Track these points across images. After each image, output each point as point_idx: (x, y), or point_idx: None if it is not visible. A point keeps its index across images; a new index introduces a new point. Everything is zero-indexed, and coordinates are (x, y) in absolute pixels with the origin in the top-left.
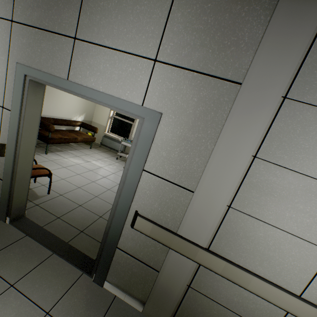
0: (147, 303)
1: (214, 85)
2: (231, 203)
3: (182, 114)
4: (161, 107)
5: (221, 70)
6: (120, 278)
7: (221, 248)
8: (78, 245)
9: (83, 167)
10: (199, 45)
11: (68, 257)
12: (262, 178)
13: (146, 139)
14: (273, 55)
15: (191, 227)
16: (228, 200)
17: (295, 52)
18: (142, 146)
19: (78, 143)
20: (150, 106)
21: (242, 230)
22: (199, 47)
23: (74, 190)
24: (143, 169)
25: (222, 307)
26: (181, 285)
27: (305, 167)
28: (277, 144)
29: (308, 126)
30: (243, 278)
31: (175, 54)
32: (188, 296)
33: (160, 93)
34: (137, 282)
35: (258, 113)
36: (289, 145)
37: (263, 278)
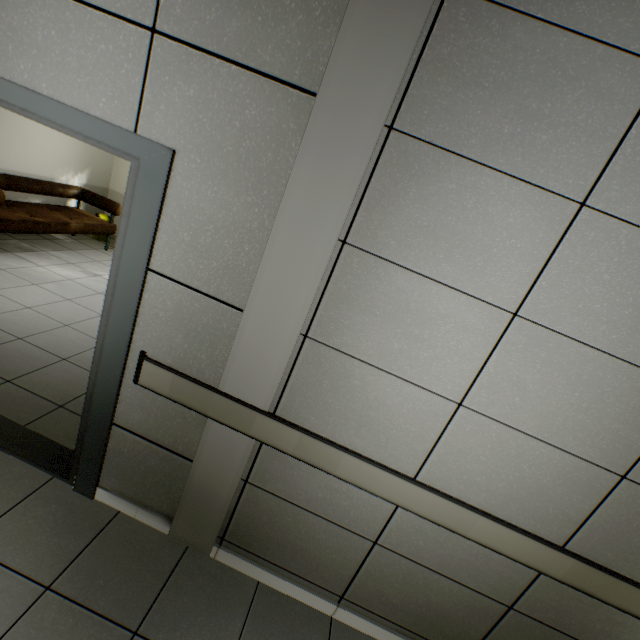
0: (176, 519)
1: (271, 96)
2: (308, 329)
3: (215, 154)
4: (174, 138)
5: (281, 64)
6: (126, 480)
7: (296, 411)
8: (48, 430)
9: (83, 286)
10: (239, 3)
11: (21, 451)
12: (357, 282)
13: (148, 205)
14: (369, 39)
15: (242, 376)
16: (302, 324)
17: (405, 35)
18: (141, 219)
19: (76, 236)
20: (152, 135)
21: (327, 376)
22: (239, 9)
23: (54, 330)
24: (150, 268)
25: (300, 510)
26: (231, 481)
27: (423, 262)
28: (379, 219)
29: (427, 186)
30: (329, 457)
31: (192, 19)
32: (247, 499)
33: (169, 106)
34: (158, 484)
35: (346, 157)
36: (398, 221)
37: (359, 455)
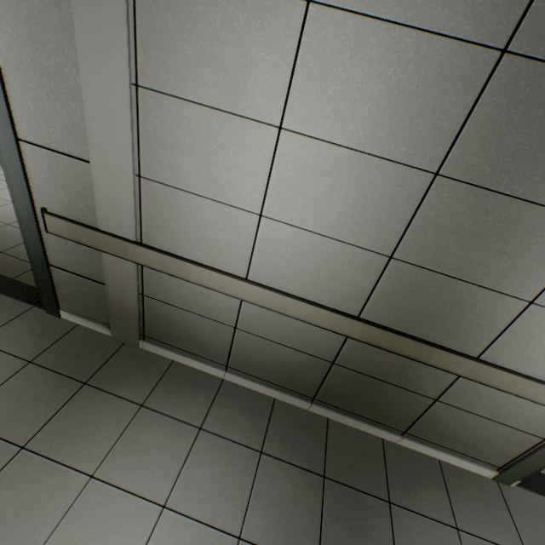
0: (112, 325)
1: None
2: (140, 171)
3: (18, 20)
4: None
5: None
6: (75, 304)
7: (154, 238)
8: (30, 280)
9: None
10: None
11: (10, 292)
12: (158, 121)
13: None
14: None
15: (109, 216)
16: (132, 167)
17: None
18: None
19: None
20: None
21: (165, 208)
22: None
23: None
24: (20, 138)
25: (183, 311)
26: (132, 295)
27: (199, 92)
28: (155, 57)
29: (180, 12)
30: (184, 269)
31: None
32: (148, 307)
33: None
34: (94, 304)
35: None
36: (168, 55)
37: (203, 265)
